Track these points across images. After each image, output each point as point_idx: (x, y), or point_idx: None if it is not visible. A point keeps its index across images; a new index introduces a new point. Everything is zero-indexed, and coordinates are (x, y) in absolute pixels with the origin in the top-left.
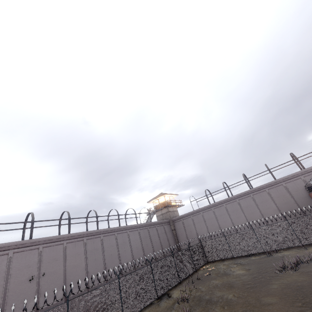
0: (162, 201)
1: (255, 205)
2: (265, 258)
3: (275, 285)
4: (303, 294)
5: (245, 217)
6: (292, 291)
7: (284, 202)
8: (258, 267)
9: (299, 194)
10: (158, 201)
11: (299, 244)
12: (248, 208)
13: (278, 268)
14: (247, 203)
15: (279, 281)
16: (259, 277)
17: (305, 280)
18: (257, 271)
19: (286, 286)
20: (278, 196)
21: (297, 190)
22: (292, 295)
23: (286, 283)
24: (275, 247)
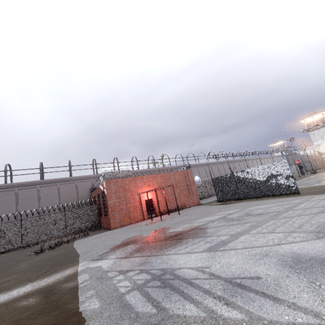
0: None
1: (37, 199)
2: (21, 251)
3: (23, 265)
4: (55, 260)
5: (16, 210)
6: (43, 262)
7: (68, 199)
8: (5, 260)
9: (84, 194)
10: None
11: (64, 234)
12: (26, 201)
13: (34, 253)
14: (29, 194)
15: (30, 261)
16: (2, 266)
17: (60, 252)
18: (1, 263)
19: (38, 261)
20: (66, 192)
21: (84, 190)
22: (42, 265)
23: (39, 259)
24: (38, 240)
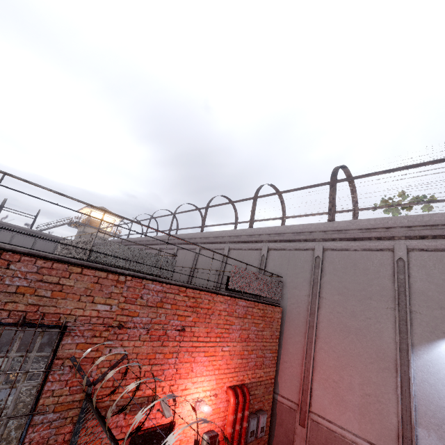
0: (106, 219)
1: None
2: None
3: None
4: None
5: None
6: None
7: None
8: None
9: None
10: (97, 217)
11: None
12: None
13: None
14: None
15: None
16: None
17: None
18: None
19: None
20: None
21: None
22: None
23: None
24: None
